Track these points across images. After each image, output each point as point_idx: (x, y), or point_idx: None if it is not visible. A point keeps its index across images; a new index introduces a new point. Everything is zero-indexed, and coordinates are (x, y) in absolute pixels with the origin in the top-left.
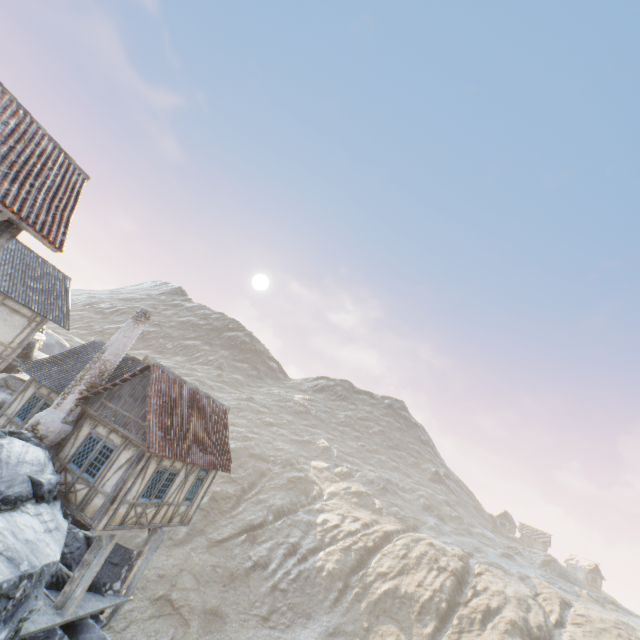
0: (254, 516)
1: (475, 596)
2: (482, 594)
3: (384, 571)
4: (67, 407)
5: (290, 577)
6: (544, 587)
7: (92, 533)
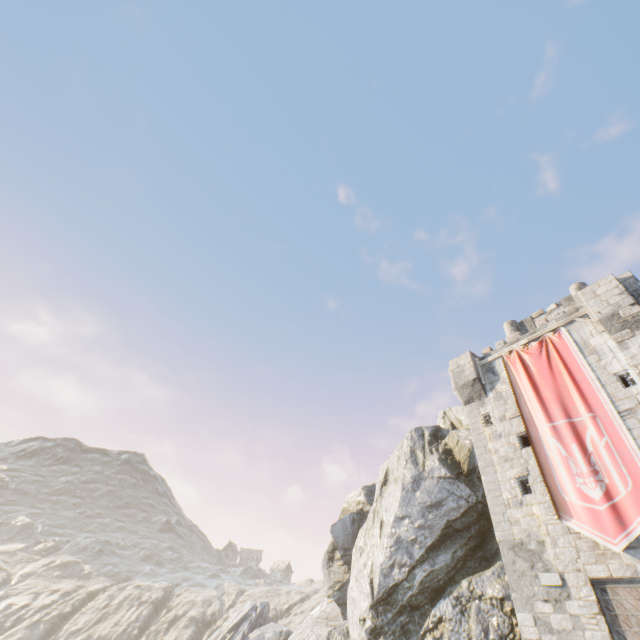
0: None
1: (168, 612)
2: (175, 608)
3: (79, 627)
4: None
5: None
6: (231, 586)
7: None
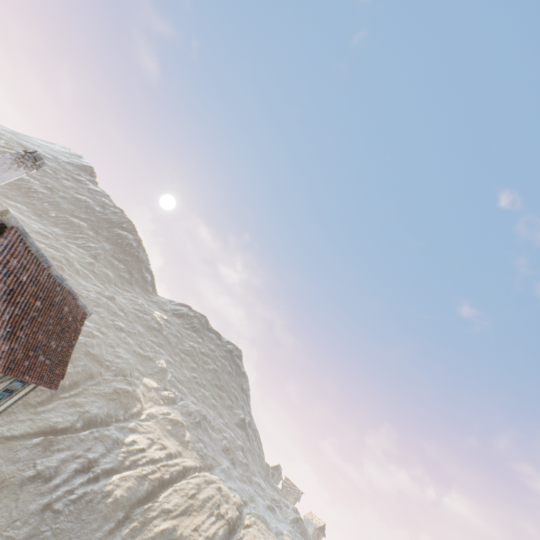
0: (61, 419)
1: None
2: None
3: (169, 508)
4: None
5: (71, 497)
6: None
7: None
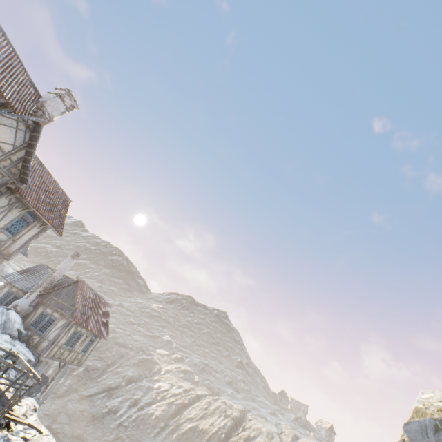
0: (113, 381)
1: (243, 431)
2: (247, 430)
3: (191, 417)
4: (32, 298)
5: (131, 419)
6: (287, 429)
7: (40, 358)
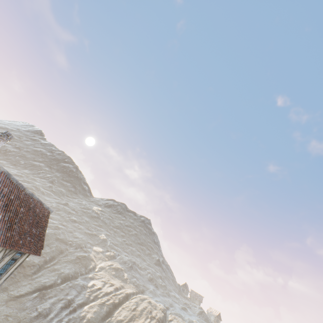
0: (48, 280)
1: None
2: None
3: (121, 319)
4: None
5: None
6: None
7: None
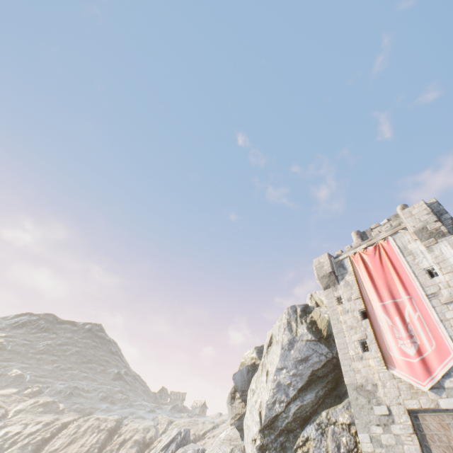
0: None
1: (119, 437)
2: (124, 434)
3: (56, 448)
4: None
5: None
6: (163, 418)
7: None
